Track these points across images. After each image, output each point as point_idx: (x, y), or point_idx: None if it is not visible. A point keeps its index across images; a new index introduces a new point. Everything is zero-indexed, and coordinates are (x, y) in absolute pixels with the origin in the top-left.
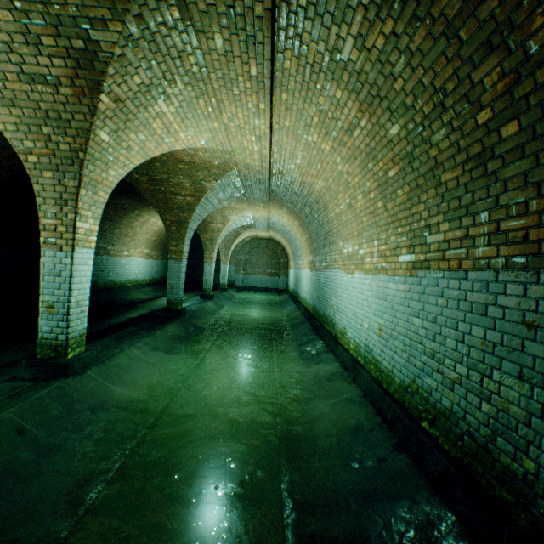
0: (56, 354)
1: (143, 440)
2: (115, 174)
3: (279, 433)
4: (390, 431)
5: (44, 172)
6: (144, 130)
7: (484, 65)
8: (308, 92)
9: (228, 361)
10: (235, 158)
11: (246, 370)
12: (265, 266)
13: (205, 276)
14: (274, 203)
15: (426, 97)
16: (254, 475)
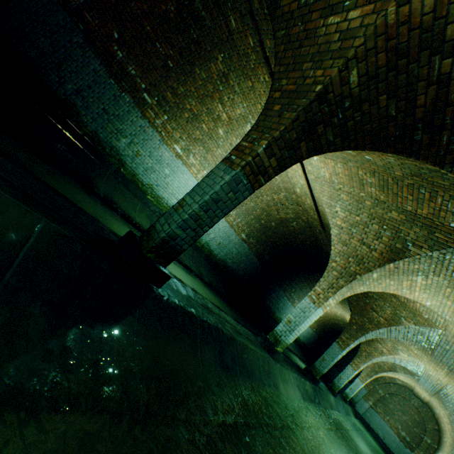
0: (274, 342)
1: (287, 427)
2: (361, 288)
3: None
4: None
5: (334, 271)
6: (395, 280)
7: None
8: None
9: (335, 453)
10: (448, 326)
11: None
12: (401, 423)
13: (341, 373)
14: None
15: None
16: None
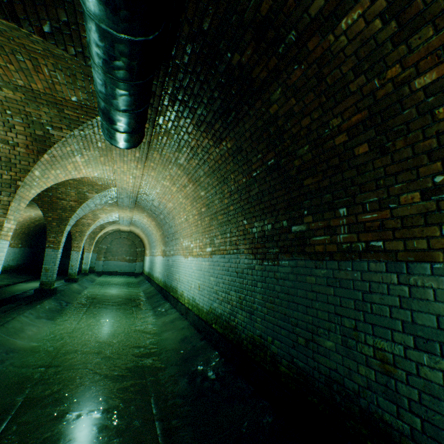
0: None
1: (50, 365)
2: (34, 192)
3: (142, 349)
4: (200, 334)
5: None
6: (61, 168)
7: (224, 186)
8: (165, 166)
9: (100, 322)
10: (116, 183)
11: (115, 325)
12: (125, 254)
13: (71, 262)
14: (138, 209)
15: (211, 187)
16: (128, 367)
